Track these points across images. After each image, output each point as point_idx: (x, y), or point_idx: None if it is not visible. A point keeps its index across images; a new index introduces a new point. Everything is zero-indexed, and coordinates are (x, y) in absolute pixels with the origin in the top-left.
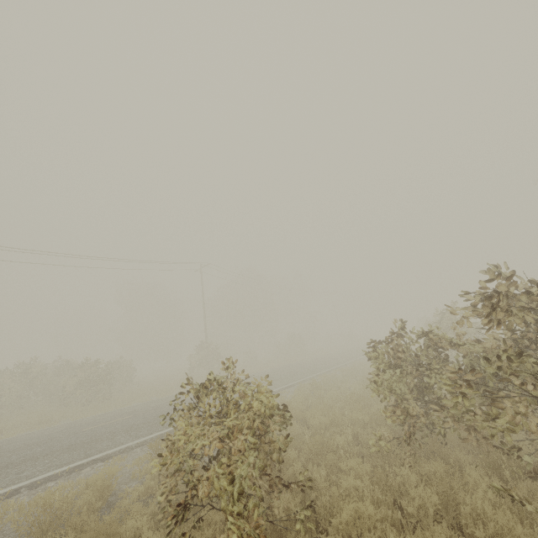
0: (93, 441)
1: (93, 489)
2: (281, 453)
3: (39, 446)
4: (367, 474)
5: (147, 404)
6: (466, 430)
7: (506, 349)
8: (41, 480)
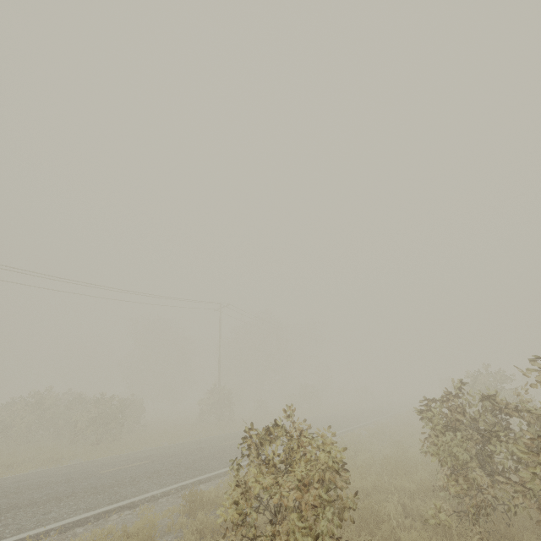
0: (116, 486)
1: (139, 538)
2: None
3: (60, 486)
4: None
5: (161, 450)
6: (537, 509)
7: None
8: (70, 524)
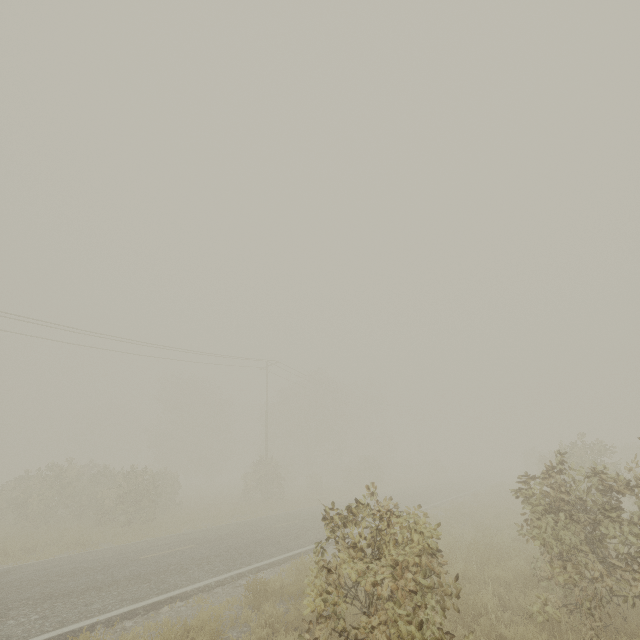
0: (161, 573)
1: (206, 632)
2: None
3: (97, 573)
4: None
5: (206, 532)
6: None
7: None
8: (117, 616)
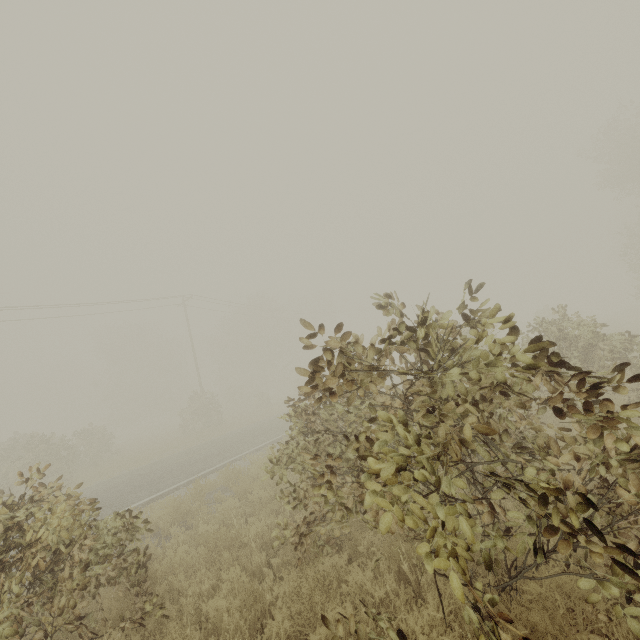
0: None
1: None
2: (145, 570)
3: None
4: (240, 588)
5: (104, 484)
6: None
7: (374, 419)
8: None
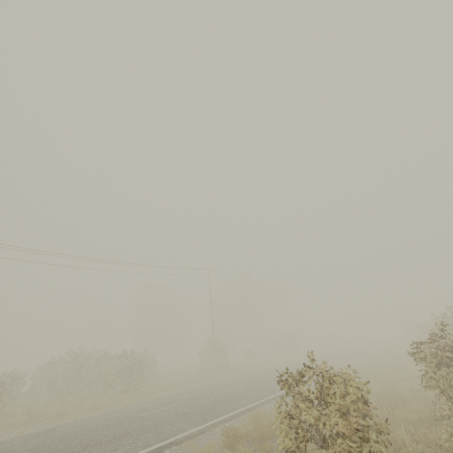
0: (158, 426)
1: None
2: None
3: (114, 428)
4: None
5: (180, 395)
6: None
7: None
8: None
